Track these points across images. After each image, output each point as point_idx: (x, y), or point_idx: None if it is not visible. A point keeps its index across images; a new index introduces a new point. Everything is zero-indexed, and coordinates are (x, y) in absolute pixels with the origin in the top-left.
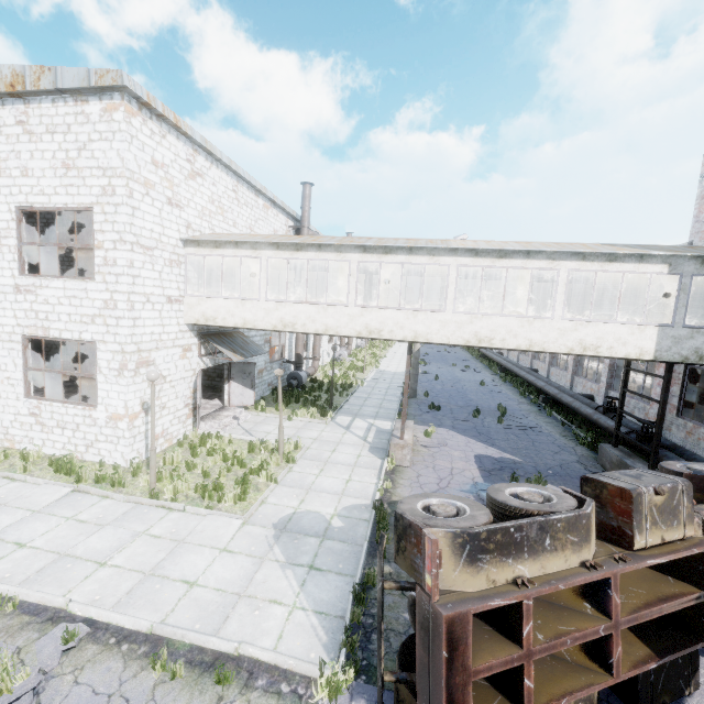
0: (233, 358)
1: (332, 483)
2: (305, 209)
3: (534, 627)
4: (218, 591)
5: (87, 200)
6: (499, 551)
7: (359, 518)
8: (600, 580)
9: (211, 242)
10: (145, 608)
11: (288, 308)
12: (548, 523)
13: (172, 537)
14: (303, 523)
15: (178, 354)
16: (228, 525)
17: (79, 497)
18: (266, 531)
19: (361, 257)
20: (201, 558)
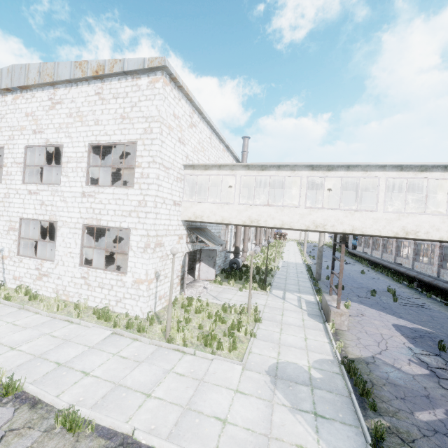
0: (210, 244)
1: (294, 340)
2: (244, 153)
3: None
4: (248, 430)
5: (133, 137)
6: None
7: (331, 371)
8: None
9: (202, 166)
10: (194, 442)
11: (254, 209)
12: None
13: (192, 376)
14: (288, 371)
15: (176, 240)
16: (232, 369)
17: (117, 338)
18: (263, 377)
19: (309, 174)
20: (222, 397)
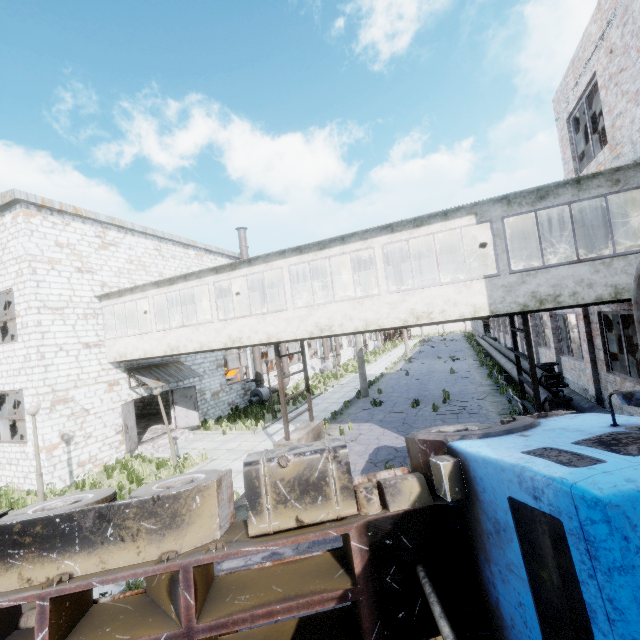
0: (153, 385)
1: None
2: (242, 249)
3: (91, 636)
4: None
5: (10, 283)
6: (39, 545)
7: None
8: (176, 575)
9: (116, 293)
10: None
11: (172, 334)
12: (111, 509)
13: None
14: None
15: (103, 389)
16: None
17: None
18: None
19: (215, 278)
20: None
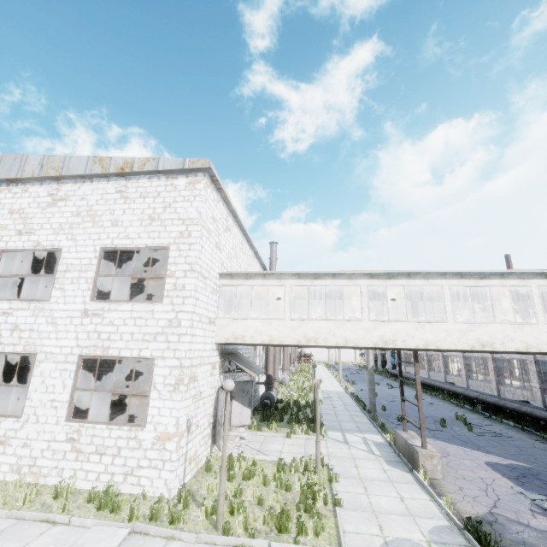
0: (251, 374)
1: (389, 502)
2: (273, 260)
3: None
4: None
5: (165, 241)
6: None
7: (457, 544)
8: None
9: (243, 275)
10: None
11: (310, 325)
12: None
13: None
14: None
15: (209, 371)
16: None
17: (140, 541)
18: None
19: (369, 282)
20: None
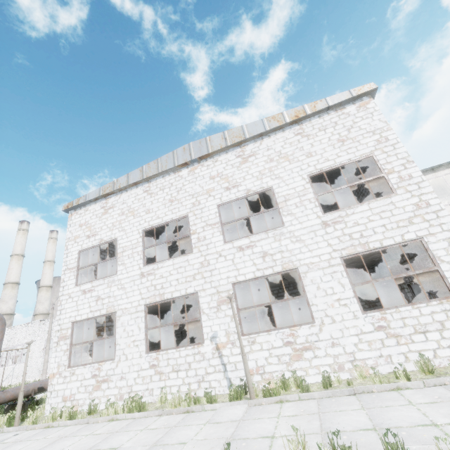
0: None
1: None
2: None
3: None
4: None
5: (366, 151)
6: None
7: None
8: None
9: None
10: None
11: None
12: None
13: None
14: None
15: None
16: None
17: None
18: None
19: None
20: None
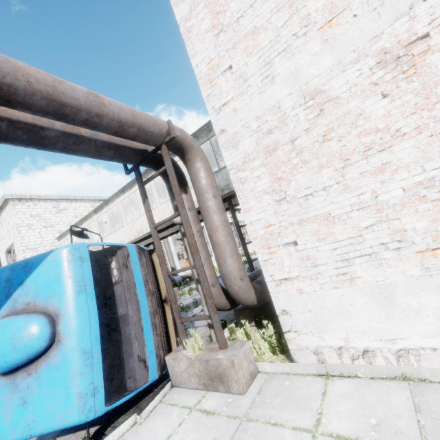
0: None
1: None
2: None
3: None
4: None
5: (12, 240)
6: None
7: None
8: None
9: (64, 235)
10: None
11: None
12: None
13: None
14: None
15: None
16: None
17: None
18: None
19: (96, 216)
20: None
